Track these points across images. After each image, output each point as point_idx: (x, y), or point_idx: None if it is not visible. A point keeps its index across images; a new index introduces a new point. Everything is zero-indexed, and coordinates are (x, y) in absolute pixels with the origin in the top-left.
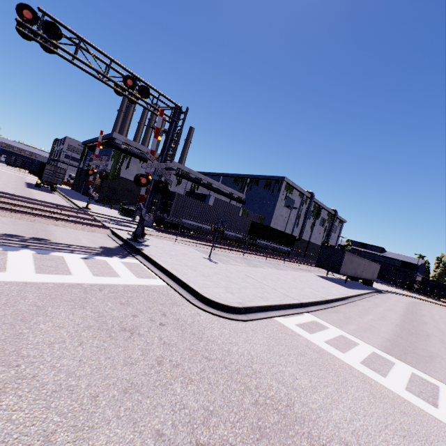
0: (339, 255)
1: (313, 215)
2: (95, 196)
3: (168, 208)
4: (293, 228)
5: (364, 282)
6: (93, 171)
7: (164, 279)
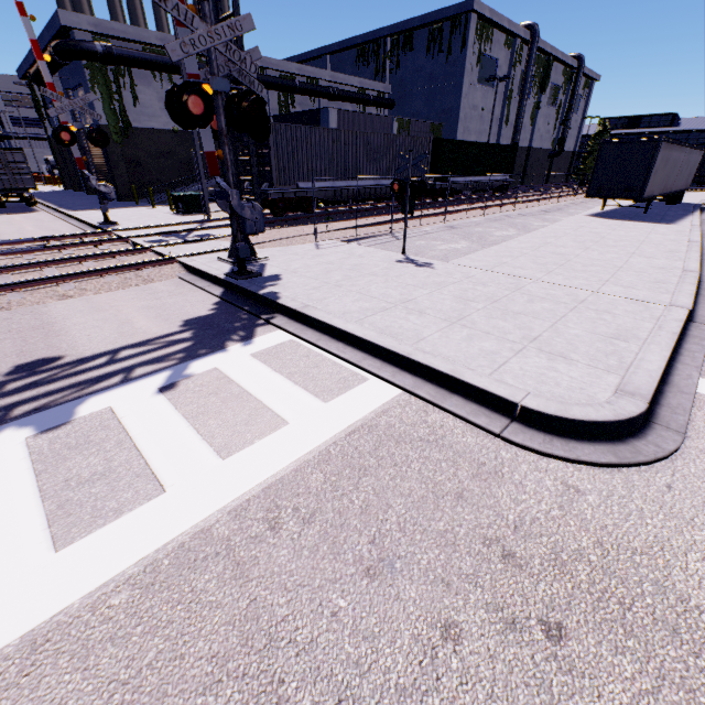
0: (645, 157)
1: (535, 85)
2: (108, 191)
3: (265, 168)
4: (498, 129)
5: (669, 199)
6: (67, 131)
7: (383, 374)
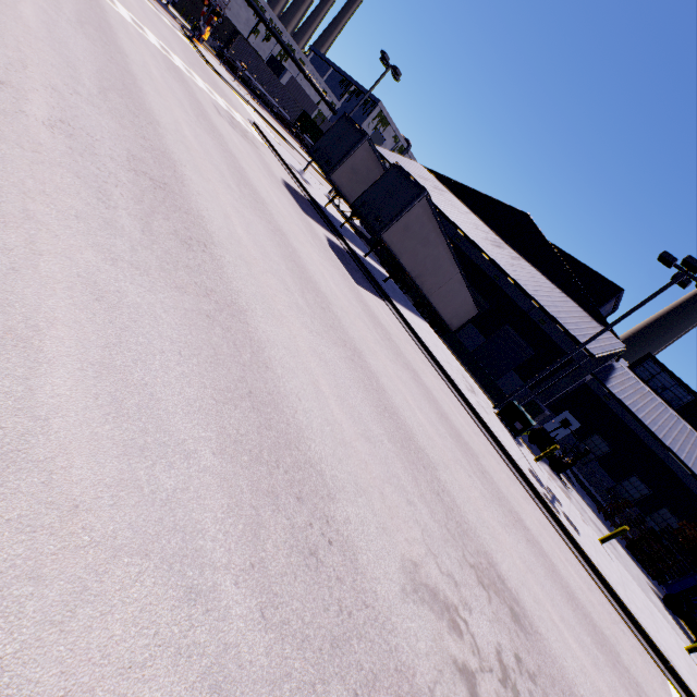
0: None
1: None
2: None
3: (230, 46)
4: None
5: None
6: None
7: (197, 51)
